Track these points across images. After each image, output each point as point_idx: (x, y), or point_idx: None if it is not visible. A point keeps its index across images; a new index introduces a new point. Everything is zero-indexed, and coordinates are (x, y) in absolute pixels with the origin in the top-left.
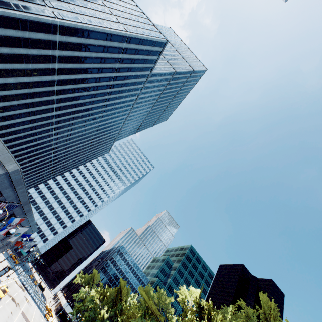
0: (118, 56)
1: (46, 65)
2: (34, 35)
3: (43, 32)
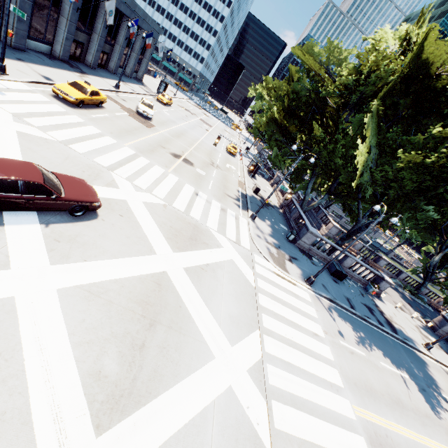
0: None
1: None
2: None
3: None
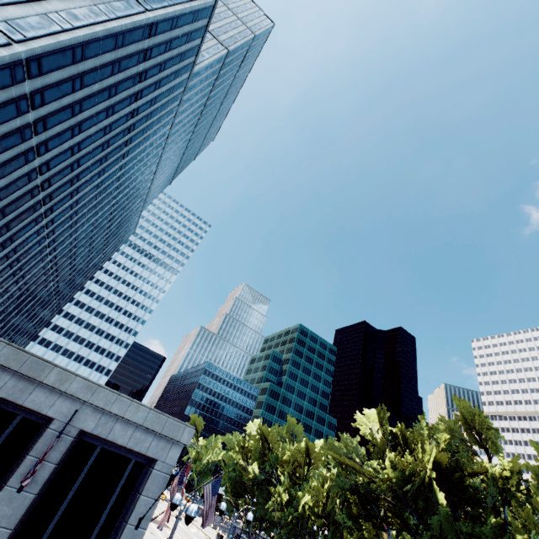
0: (137, 69)
1: (14, 148)
2: None
3: None
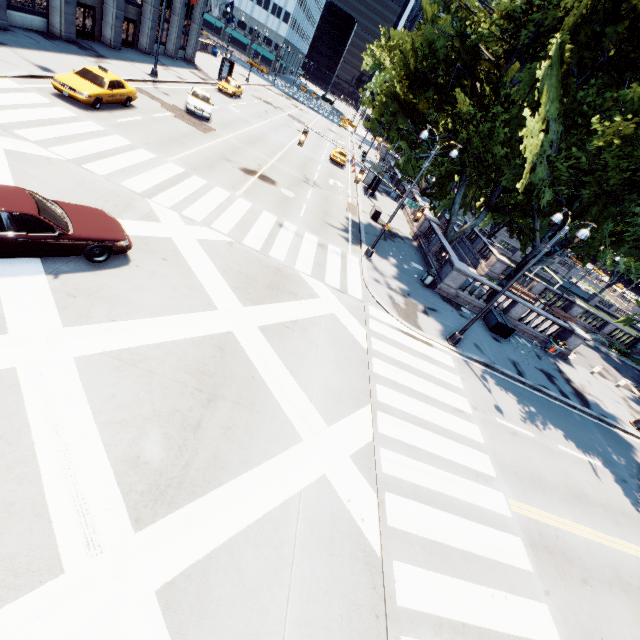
0: None
1: None
2: None
3: None
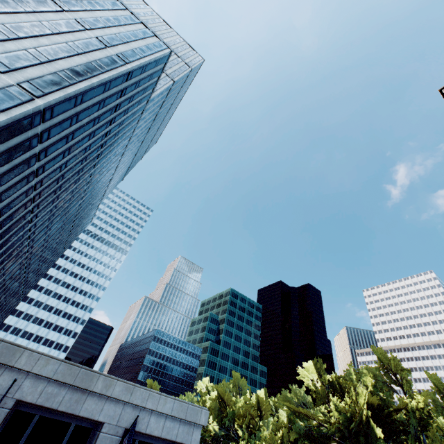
0: (114, 103)
1: (20, 174)
2: (4, 145)
3: (19, 134)
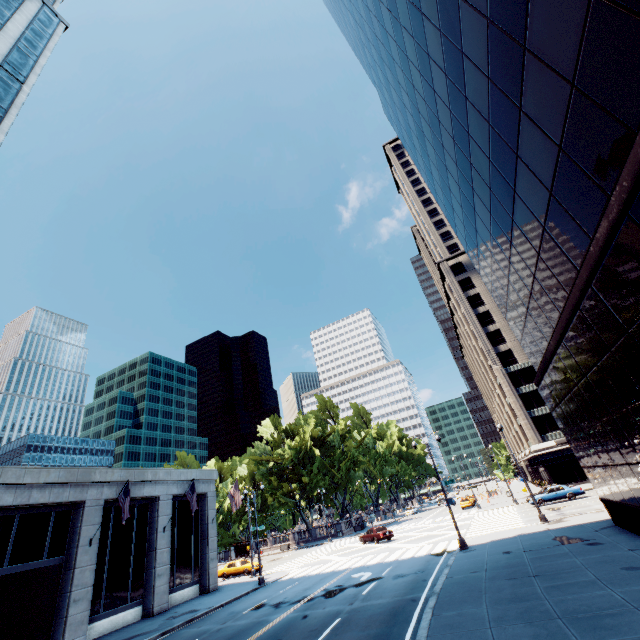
0: None
1: None
2: None
3: None
